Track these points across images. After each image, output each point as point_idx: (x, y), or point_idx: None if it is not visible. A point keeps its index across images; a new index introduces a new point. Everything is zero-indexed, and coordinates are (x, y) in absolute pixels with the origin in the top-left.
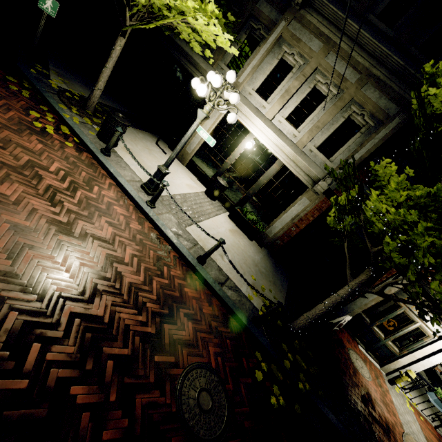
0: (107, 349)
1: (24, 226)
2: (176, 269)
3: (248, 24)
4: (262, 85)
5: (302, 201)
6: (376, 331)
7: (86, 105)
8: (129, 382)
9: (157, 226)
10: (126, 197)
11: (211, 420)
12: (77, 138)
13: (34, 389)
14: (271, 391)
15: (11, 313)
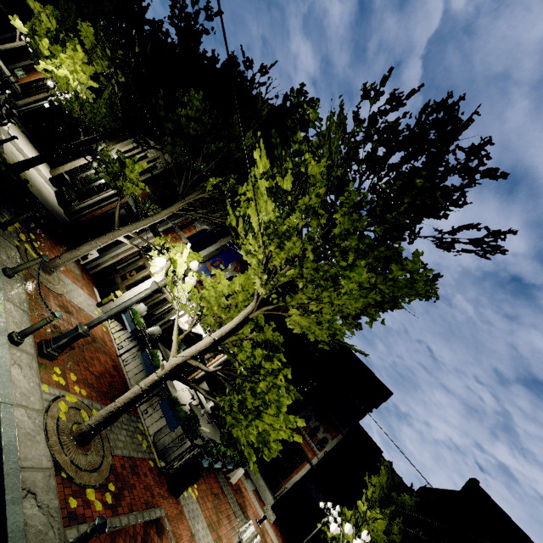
0: None
1: None
2: None
3: None
4: (124, 152)
5: (110, 192)
6: (117, 278)
7: None
8: None
9: None
10: None
11: None
12: None
13: None
14: None
15: None
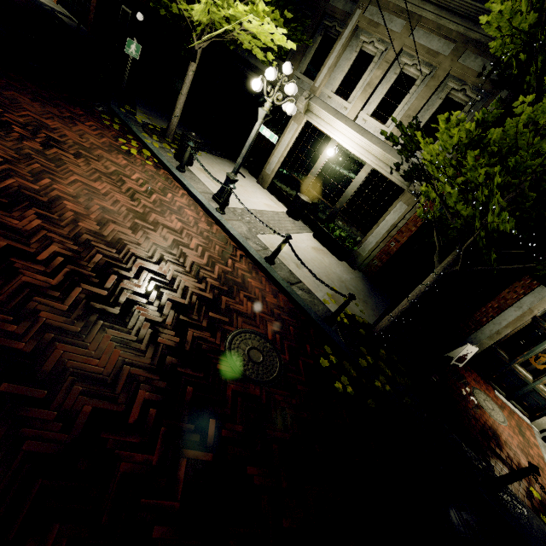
0: (167, 295)
1: (110, 209)
2: (241, 264)
3: (322, 25)
4: (342, 84)
5: (398, 207)
6: (520, 371)
7: (166, 134)
8: (184, 320)
9: (225, 228)
10: (197, 205)
11: (259, 369)
12: (156, 159)
13: (111, 298)
14: (337, 378)
15: (98, 255)
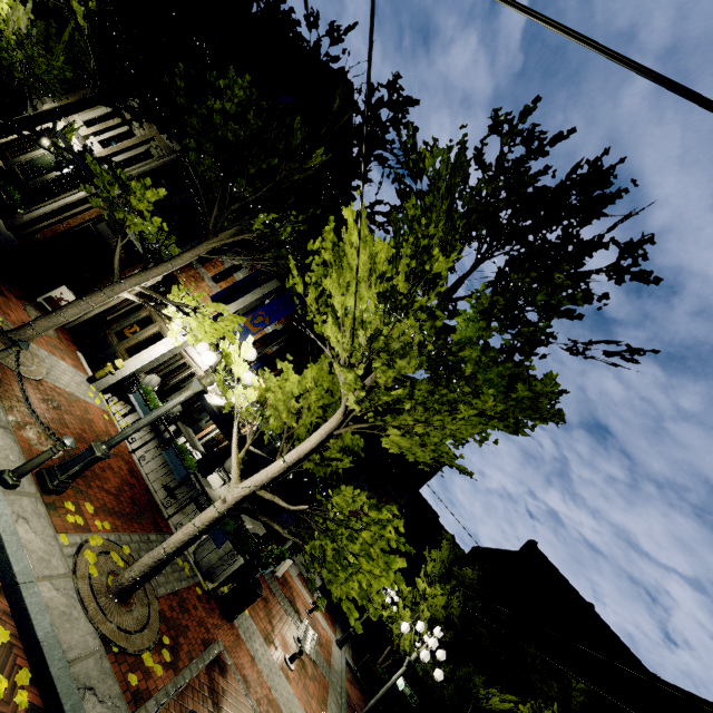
0: None
1: None
2: None
3: None
4: (92, 120)
5: (80, 194)
6: (111, 337)
7: None
8: None
9: None
10: None
11: None
12: None
13: None
14: None
15: None
